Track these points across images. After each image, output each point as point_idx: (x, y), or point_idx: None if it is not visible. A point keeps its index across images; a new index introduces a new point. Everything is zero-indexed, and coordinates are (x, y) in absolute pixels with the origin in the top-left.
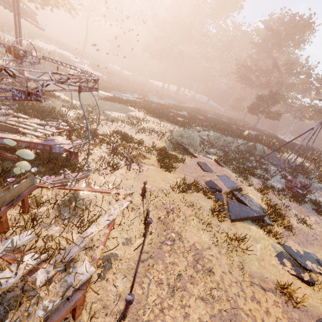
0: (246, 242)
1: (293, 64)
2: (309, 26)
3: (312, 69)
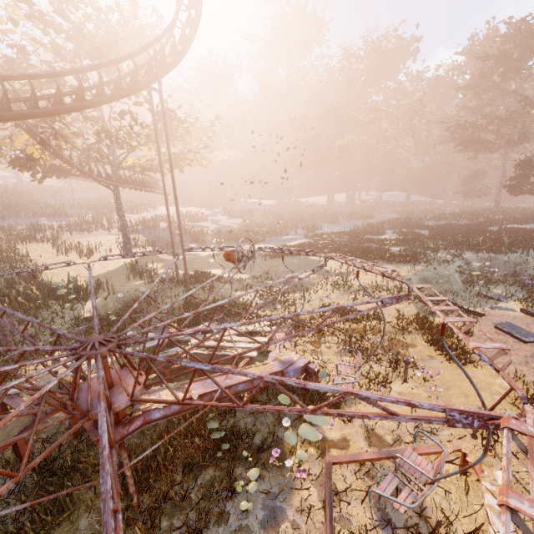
0: None
1: None
2: None
3: None
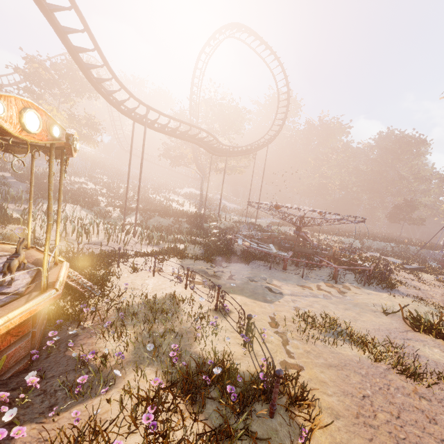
0: (417, 272)
1: (419, 173)
2: (422, 143)
3: (441, 174)
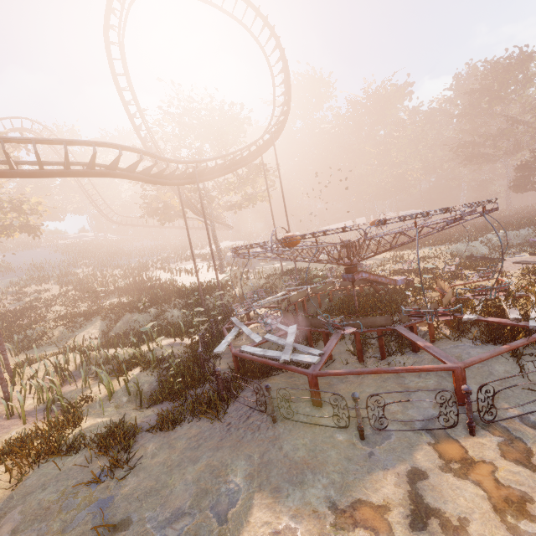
0: None
1: None
2: (529, 59)
3: None
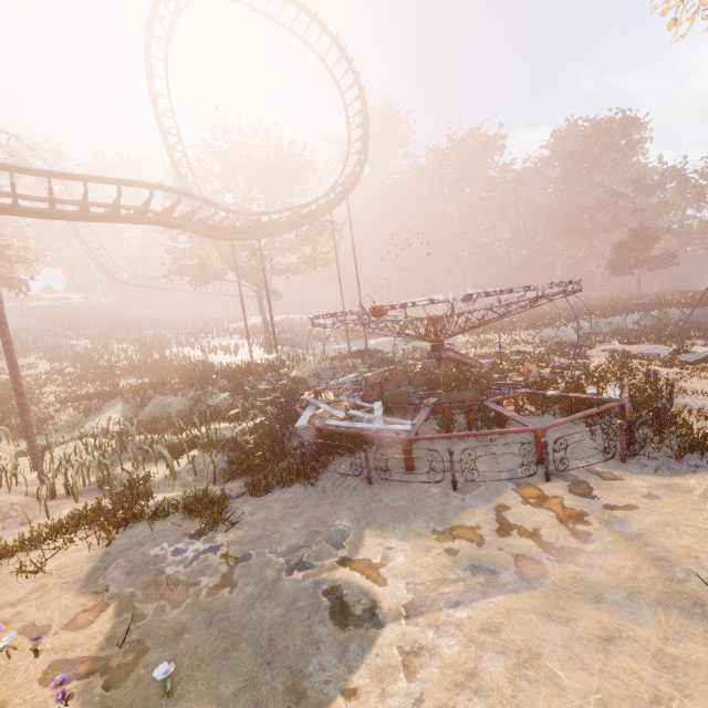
0: None
1: (641, 178)
2: (632, 125)
3: (680, 169)
